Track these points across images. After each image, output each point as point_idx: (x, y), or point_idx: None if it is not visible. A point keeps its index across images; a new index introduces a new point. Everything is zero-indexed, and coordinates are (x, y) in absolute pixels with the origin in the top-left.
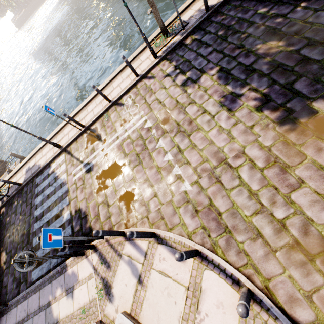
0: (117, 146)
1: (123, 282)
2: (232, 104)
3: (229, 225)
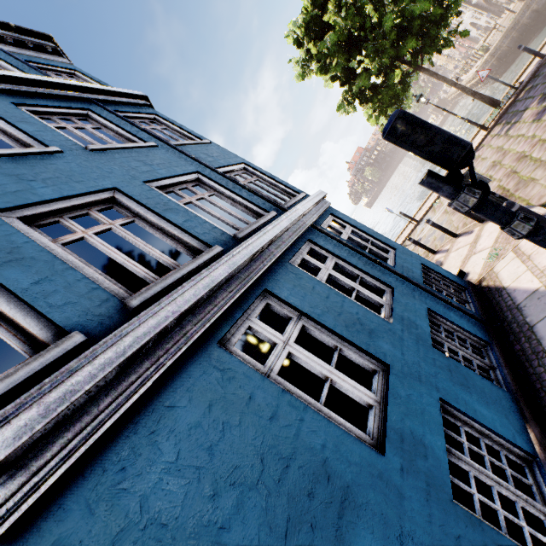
0: (442, 213)
1: None
2: (542, 114)
3: (513, 191)
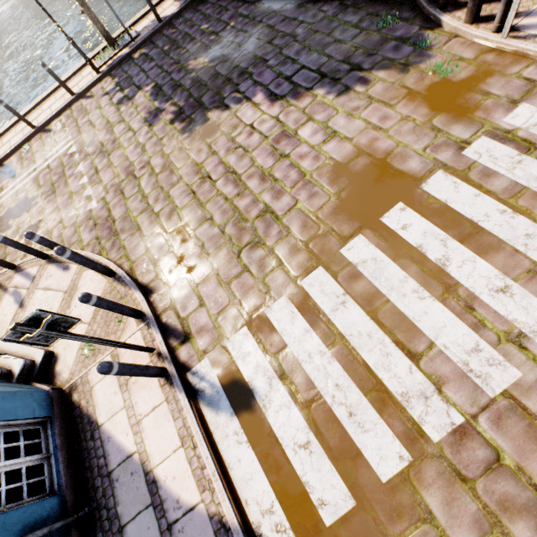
0: (32, 179)
1: (3, 313)
2: (154, 119)
3: (119, 228)
